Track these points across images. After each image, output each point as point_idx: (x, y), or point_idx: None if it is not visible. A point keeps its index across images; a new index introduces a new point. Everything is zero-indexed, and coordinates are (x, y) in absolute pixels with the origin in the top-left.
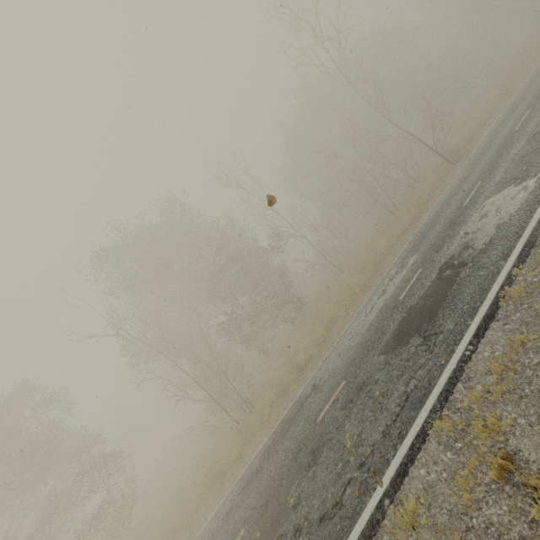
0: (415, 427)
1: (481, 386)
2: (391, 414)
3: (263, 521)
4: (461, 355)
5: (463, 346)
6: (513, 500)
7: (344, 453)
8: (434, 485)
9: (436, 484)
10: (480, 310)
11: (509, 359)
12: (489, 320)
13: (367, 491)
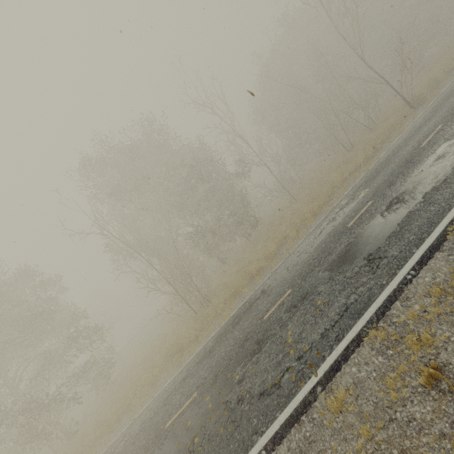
0: (352, 333)
1: (418, 306)
2: (331, 321)
3: (212, 389)
4: (403, 278)
5: (406, 270)
6: (437, 403)
7: (285, 346)
8: (364, 381)
9: (365, 381)
10: (426, 240)
11: (449, 285)
12: (434, 250)
13: (303, 378)
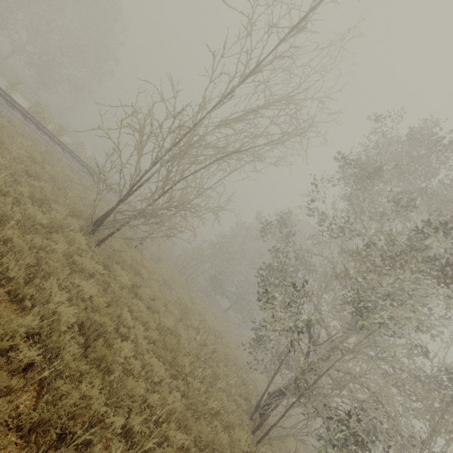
0: None
1: None
2: None
3: None
4: None
5: None
6: None
7: None
8: None
9: None
10: None
11: None
12: None
13: None
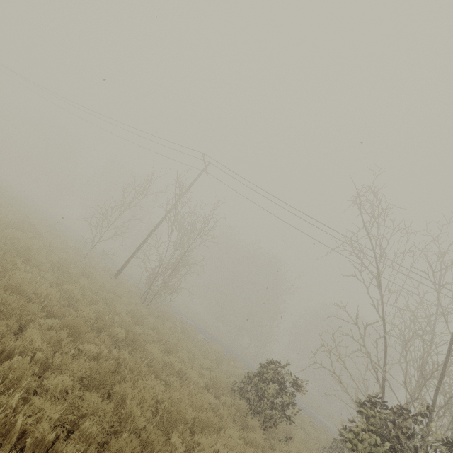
0: None
1: None
2: None
3: None
4: None
5: None
6: None
7: None
8: None
9: None
10: None
11: None
12: None
13: None
